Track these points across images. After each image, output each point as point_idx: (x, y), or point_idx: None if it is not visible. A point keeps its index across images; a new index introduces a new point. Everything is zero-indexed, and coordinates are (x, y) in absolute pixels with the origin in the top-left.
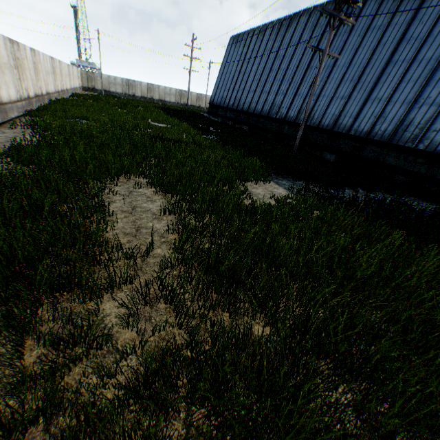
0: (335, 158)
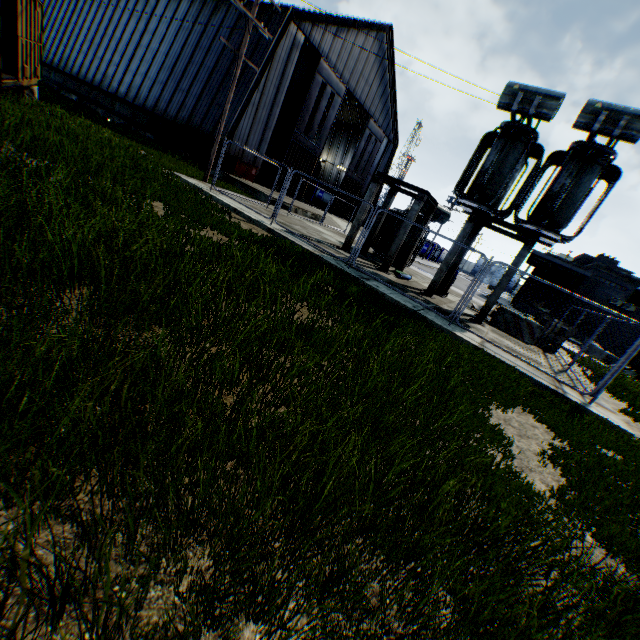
0: (78, 99)
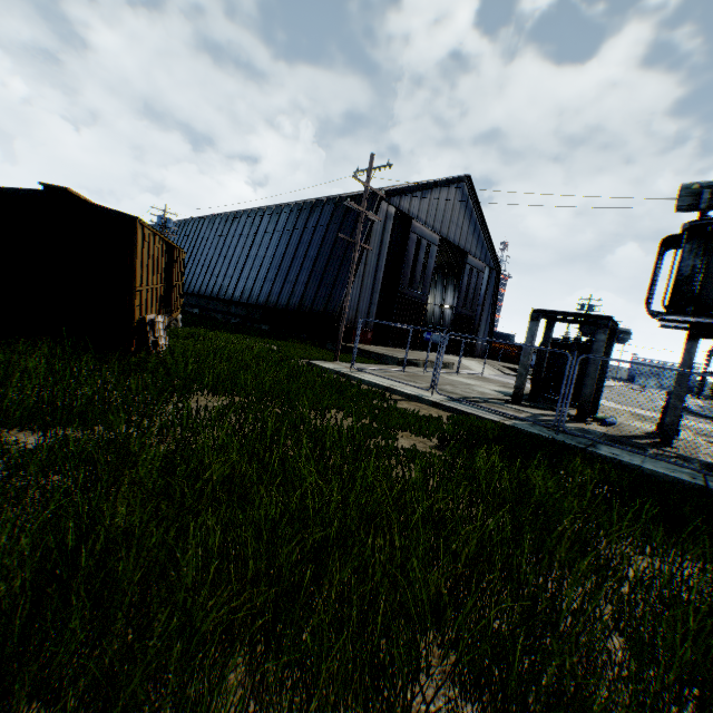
0: (199, 311)
